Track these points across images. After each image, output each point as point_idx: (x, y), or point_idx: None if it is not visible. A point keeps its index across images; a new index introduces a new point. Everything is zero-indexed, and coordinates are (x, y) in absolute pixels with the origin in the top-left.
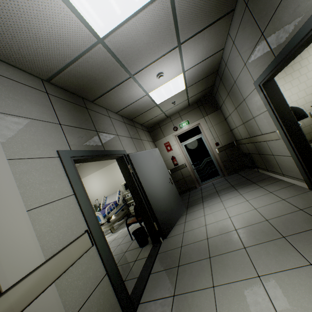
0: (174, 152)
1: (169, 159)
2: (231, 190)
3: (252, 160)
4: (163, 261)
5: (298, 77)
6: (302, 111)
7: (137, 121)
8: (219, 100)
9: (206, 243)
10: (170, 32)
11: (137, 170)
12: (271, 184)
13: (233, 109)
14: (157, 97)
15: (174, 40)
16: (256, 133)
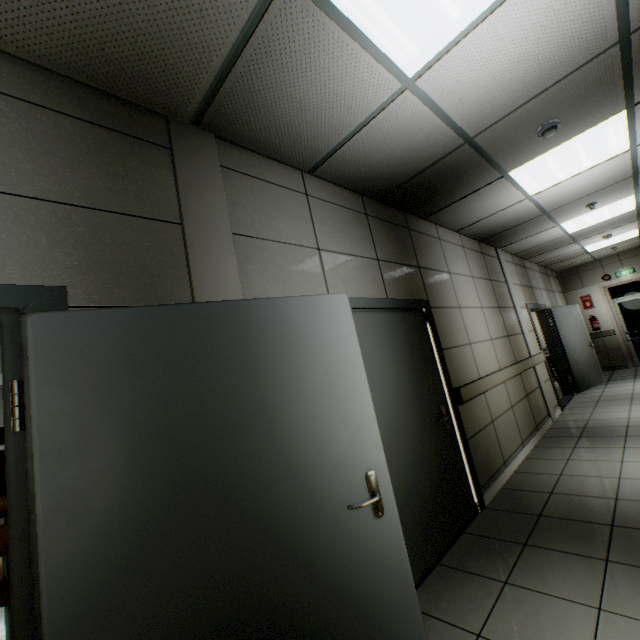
0: (596, 311)
1: (585, 320)
2: None
3: None
4: (579, 400)
5: None
6: None
7: (550, 267)
8: None
9: (629, 395)
10: (630, 218)
11: (557, 325)
12: None
13: None
14: (592, 247)
15: (633, 219)
16: None
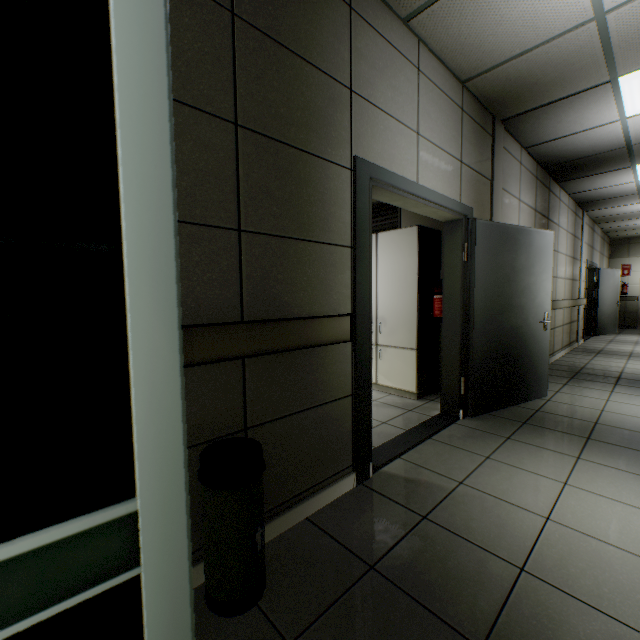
0: (630, 279)
1: None
2: None
3: None
4: (596, 339)
5: None
6: None
7: (608, 234)
8: None
9: (635, 341)
10: None
11: (599, 283)
12: None
13: None
14: None
15: None
16: None
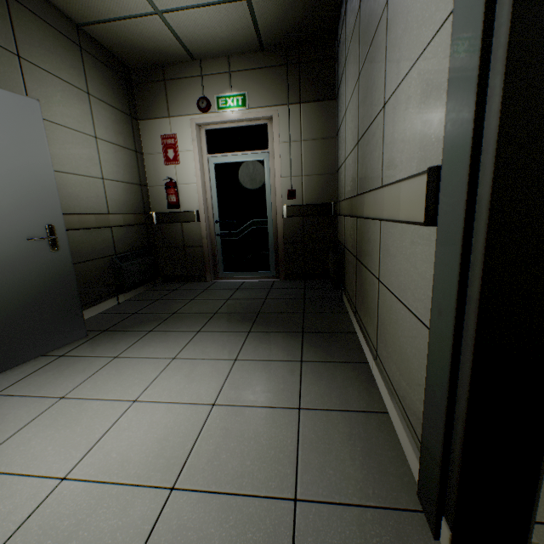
0: (182, 171)
1: (164, 186)
2: (238, 329)
3: (342, 267)
4: None
5: None
6: None
7: None
8: (341, 58)
9: None
10: None
11: None
12: (332, 363)
13: (354, 86)
14: None
15: None
16: (371, 184)
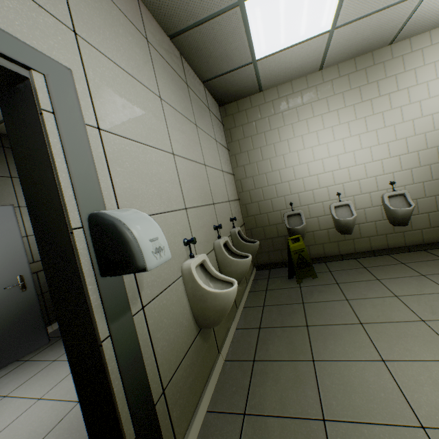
0: None
1: None
2: None
3: None
4: None
5: (384, 111)
6: (123, 244)
7: None
8: None
9: None
10: None
11: None
12: None
13: None
14: None
15: None
16: None
